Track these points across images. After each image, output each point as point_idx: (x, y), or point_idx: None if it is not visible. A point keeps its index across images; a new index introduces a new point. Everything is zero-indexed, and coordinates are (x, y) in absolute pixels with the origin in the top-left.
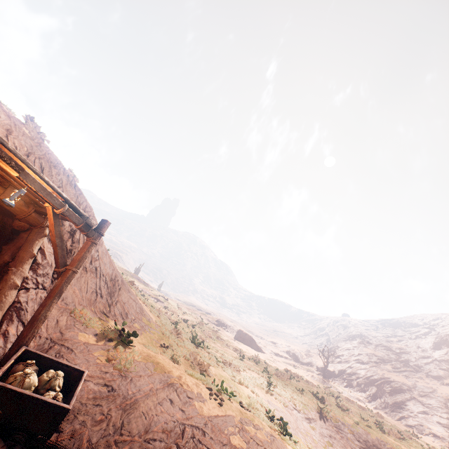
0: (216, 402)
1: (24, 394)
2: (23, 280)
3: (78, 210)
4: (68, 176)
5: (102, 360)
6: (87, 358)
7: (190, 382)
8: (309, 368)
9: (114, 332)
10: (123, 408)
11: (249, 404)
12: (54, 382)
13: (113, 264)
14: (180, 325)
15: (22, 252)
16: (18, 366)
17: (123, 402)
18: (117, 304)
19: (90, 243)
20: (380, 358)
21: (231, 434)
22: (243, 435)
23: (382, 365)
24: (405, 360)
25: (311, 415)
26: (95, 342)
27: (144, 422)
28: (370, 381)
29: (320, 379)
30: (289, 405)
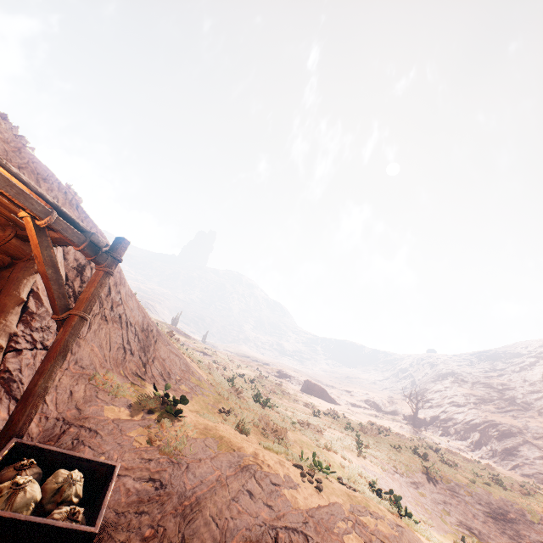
0: (312, 486)
1: (15, 520)
2: (10, 338)
3: (75, 222)
4: (65, 193)
5: (142, 442)
6: (119, 441)
7: (271, 460)
8: (395, 418)
9: (155, 399)
10: (180, 514)
11: (348, 478)
12: (68, 490)
13: (143, 310)
14: (236, 382)
15: (3, 297)
16: (7, 471)
17: (180, 503)
18: (154, 362)
19: (102, 274)
20: (480, 398)
21: (345, 533)
22: (360, 532)
23: (482, 406)
24: (511, 398)
25: (416, 478)
26: (129, 416)
27: (215, 533)
28: (471, 426)
29: (411, 429)
30: (388, 468)
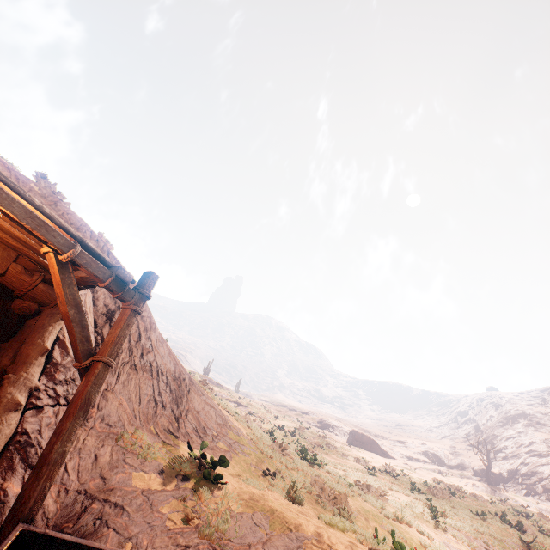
0: None
1: None
2: (30, 393)
3: (101, 257)
4: (97, 241)
5: (176, 520)
6: (149, 520)
7: (339, 543)
8: (463, 473)
9: (190, 462)
10: None
11: None
12: None
13: (174, 357)
14: (276, 435)
15: (27, 346)
16: None
17: None
18: (188, 416)
19: (129, 312)
20: None
21: None
22: None
23: None
24: None
25: None
26: (161, 485)
27: None
28: None
29: (487, 488)
30: (477, 544)
